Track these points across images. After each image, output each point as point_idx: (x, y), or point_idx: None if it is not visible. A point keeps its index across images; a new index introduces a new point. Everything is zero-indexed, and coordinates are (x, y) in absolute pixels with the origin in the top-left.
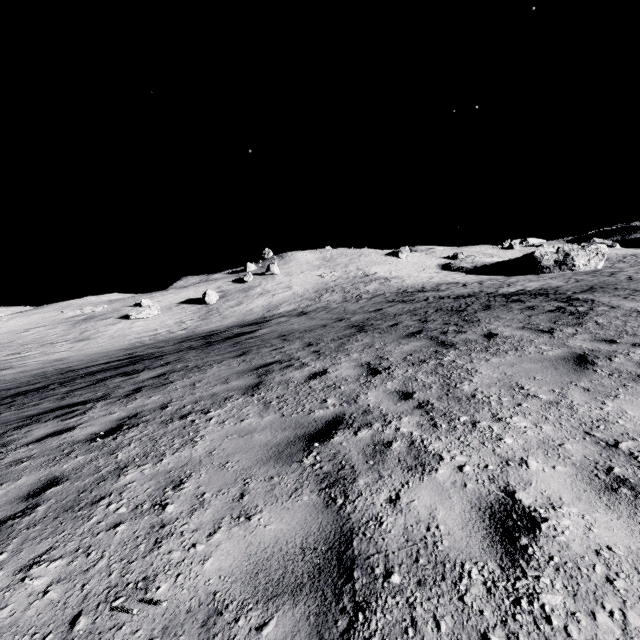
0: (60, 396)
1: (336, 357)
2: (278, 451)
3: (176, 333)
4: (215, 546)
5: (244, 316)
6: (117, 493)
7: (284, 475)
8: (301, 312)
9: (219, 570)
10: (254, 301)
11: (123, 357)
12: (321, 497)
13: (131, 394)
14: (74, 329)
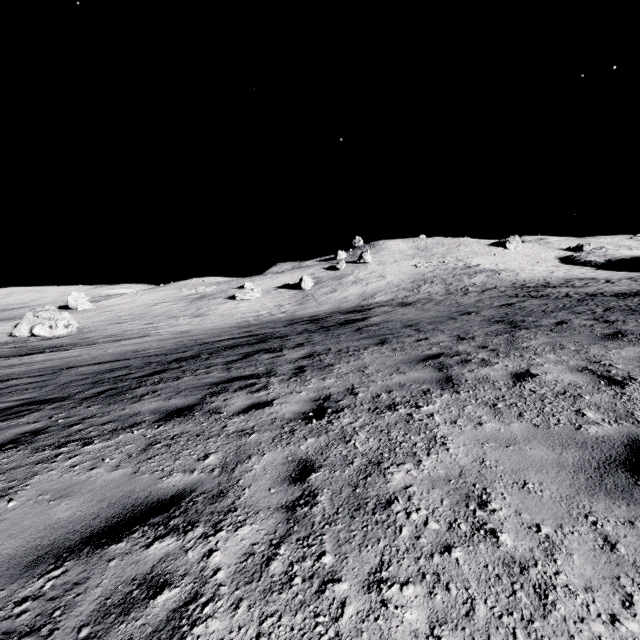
0: (222, 367)
1: (524, 356)
2: (593, 479)
3: (276, 315)
4: None
5: (339, 303)
6: (404, 498)
7: None
8: (402, 302)
9: None
10: (348, 289)
11: (244, 334)
12: None
13: (298, 373)
14: (191, 306)
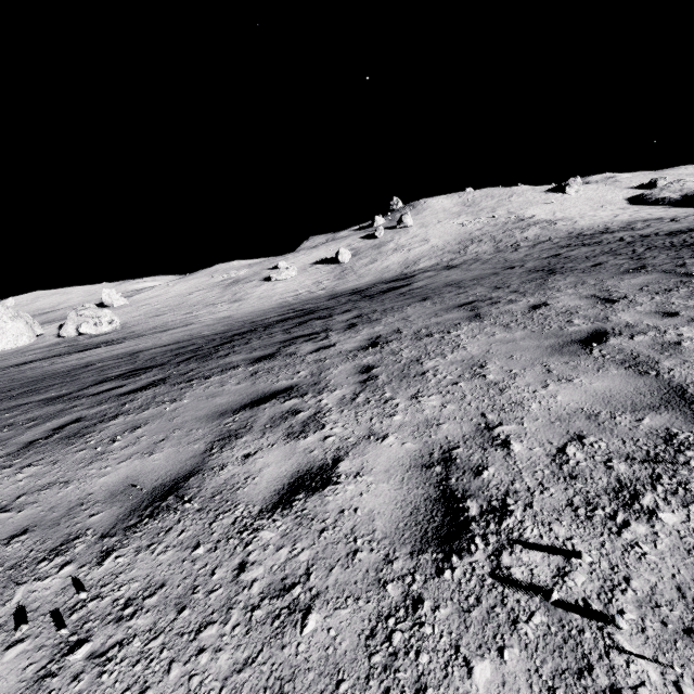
0: (282, 332)
1: (546, 293)
2: (556, 350)
3: (316, 293)
4: (555, 392)
5: (381, 274)
6: (433, 370)
7: (578, 361)
8: (447, 266)
9: (572, 400)
10: (389, 258)
11: (290, 311)
12: (630, 371)
13: (351, 327)
14: (227, 292)
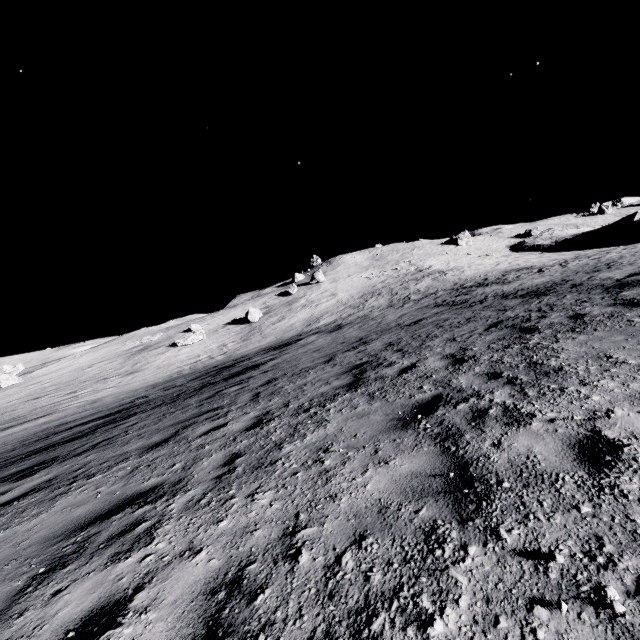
0: None
1: (225, 504)
2: None
3: (215, 359)
4: None
5: (283, 333)
6: None
7: None
8: (337, 325)
9: None
10: (296, 315)
11: (118, 408)
12: None
13: None
14: (128, 361)
